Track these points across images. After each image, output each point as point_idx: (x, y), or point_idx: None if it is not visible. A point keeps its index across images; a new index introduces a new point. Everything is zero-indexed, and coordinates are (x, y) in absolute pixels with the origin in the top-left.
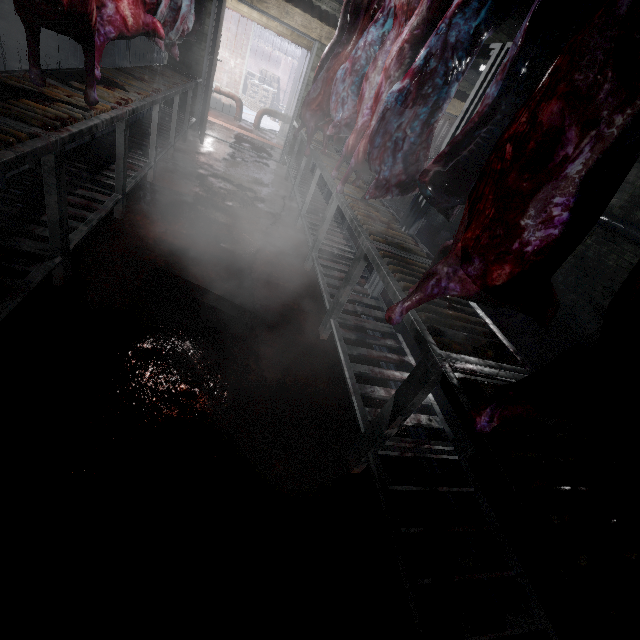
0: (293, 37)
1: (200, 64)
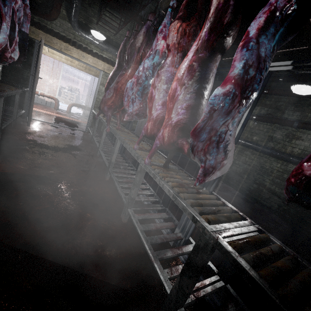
0: (86, 70)
1: (27, 80)
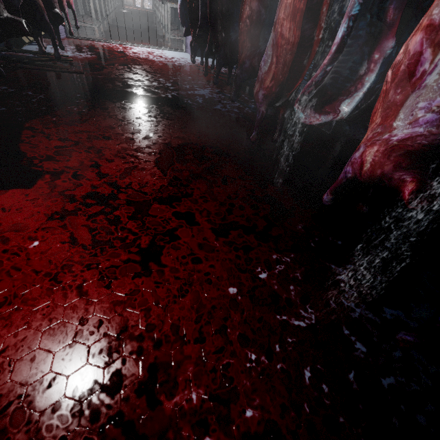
0: None
1: None
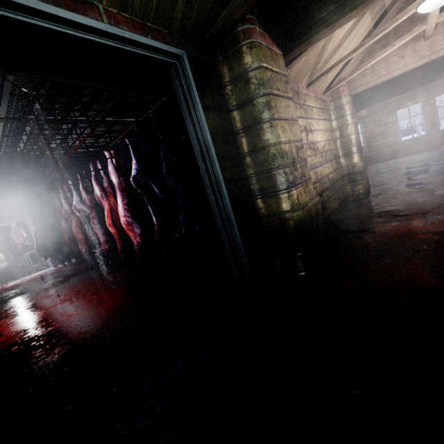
0: None
1: None
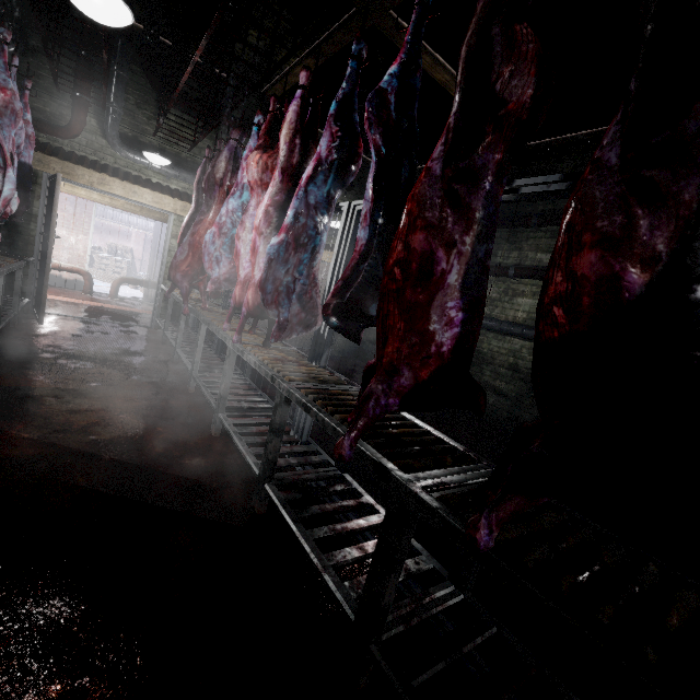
0: (143, 212)
1: (30, 243)
